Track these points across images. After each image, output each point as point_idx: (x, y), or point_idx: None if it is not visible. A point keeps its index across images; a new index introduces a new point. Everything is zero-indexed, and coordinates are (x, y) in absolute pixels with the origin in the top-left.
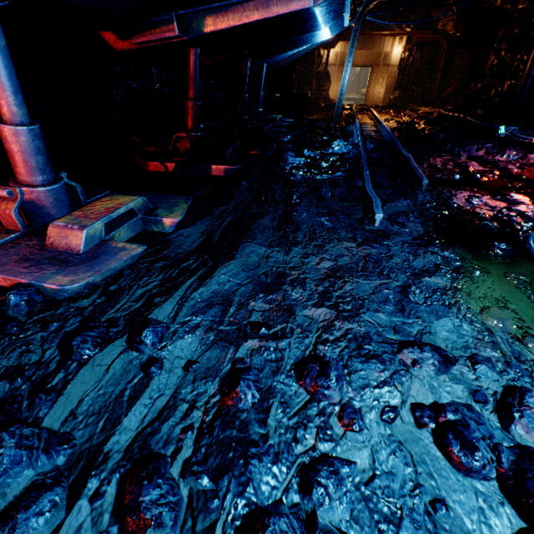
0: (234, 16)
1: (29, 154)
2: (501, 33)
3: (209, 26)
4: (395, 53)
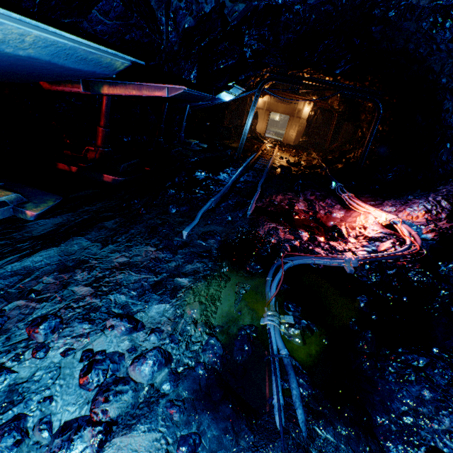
0: (121, 89)
1: None
2: (363, 117)
3: (105, 91)
4: (305, 111)
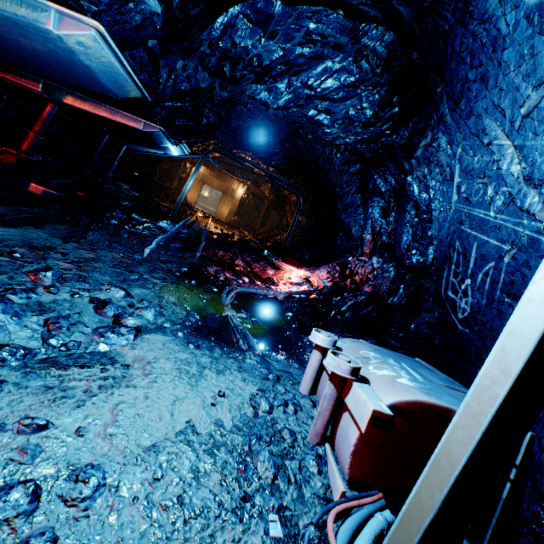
0: (90, 106)
1: None
2: (288, 208)
3: (69, 101)
4: (239, 192)
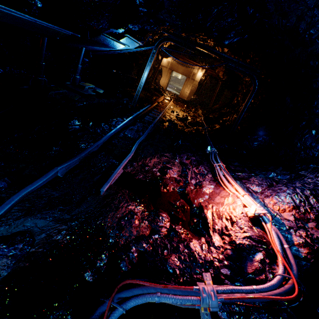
0: None
1: None
2: (240, 88)
3: None
4: (198, 75)
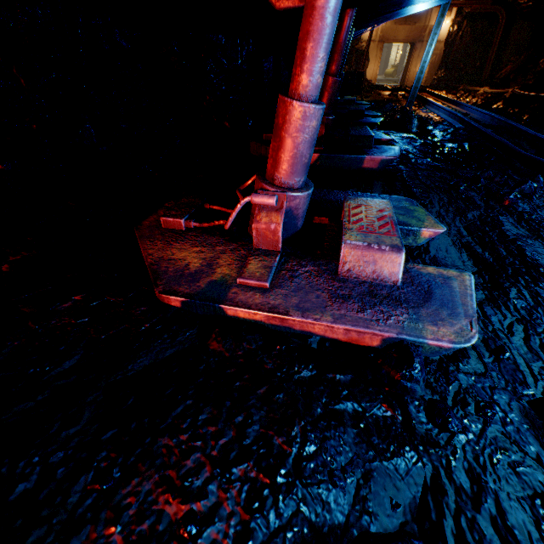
0: None
1: (309, 145)
2: None
3: None
4: (443, 27)
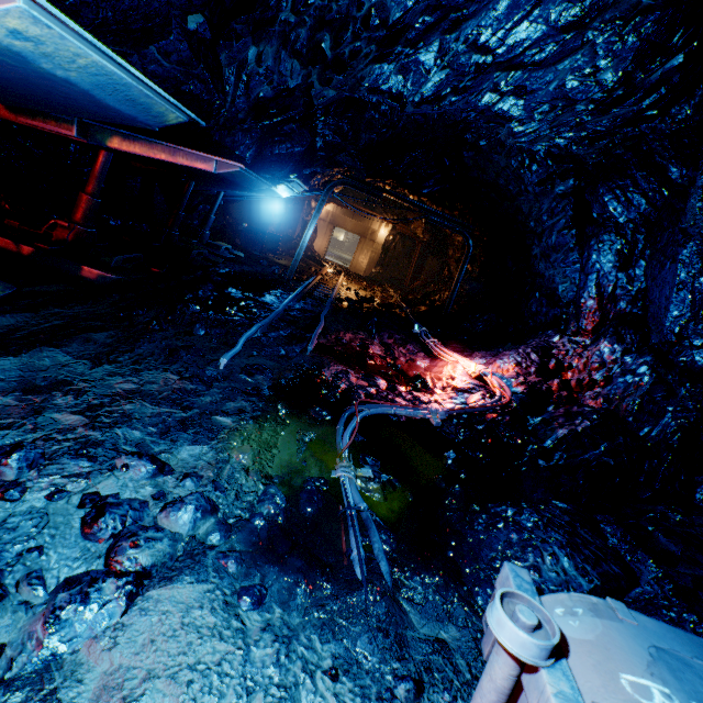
0: (142, 147)
1: None
2: (451, 252)
3: (115, 144)
4: (382, 234)
